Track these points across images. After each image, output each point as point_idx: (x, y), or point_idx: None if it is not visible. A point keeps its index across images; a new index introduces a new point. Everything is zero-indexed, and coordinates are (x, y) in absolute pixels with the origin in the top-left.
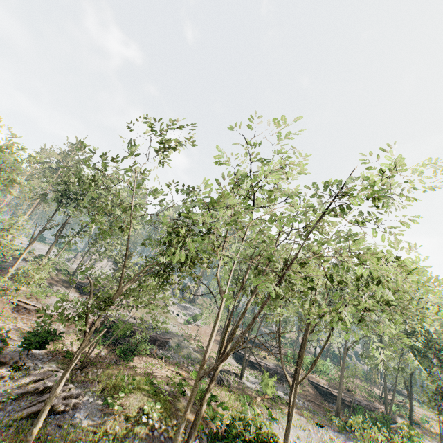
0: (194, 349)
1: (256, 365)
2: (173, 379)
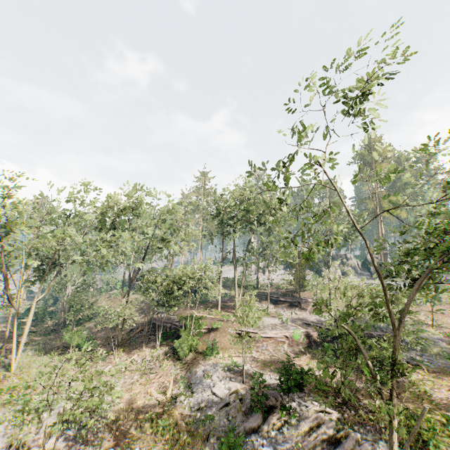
0: (443, 341)
1: None
2: None
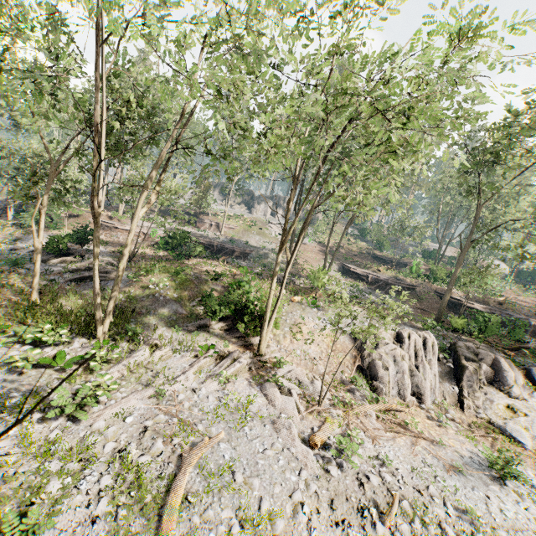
0: (281, 261)
1: (363, 277)
2: (219, 273)
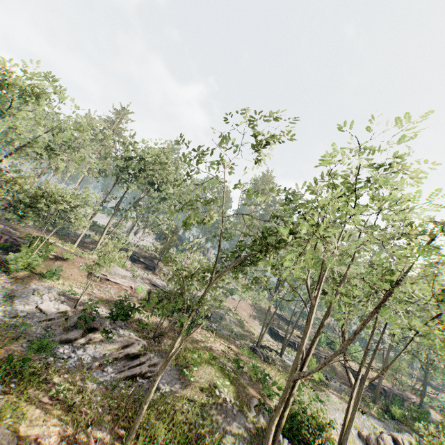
0: (234, 322)
1: (290, 343)
2: (227, 354)
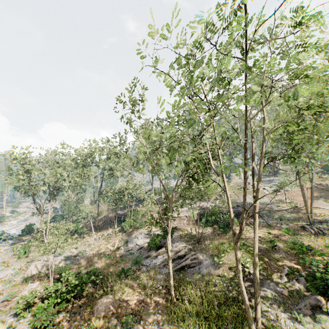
0: (287, 210)
1: None
2: (265, 238)
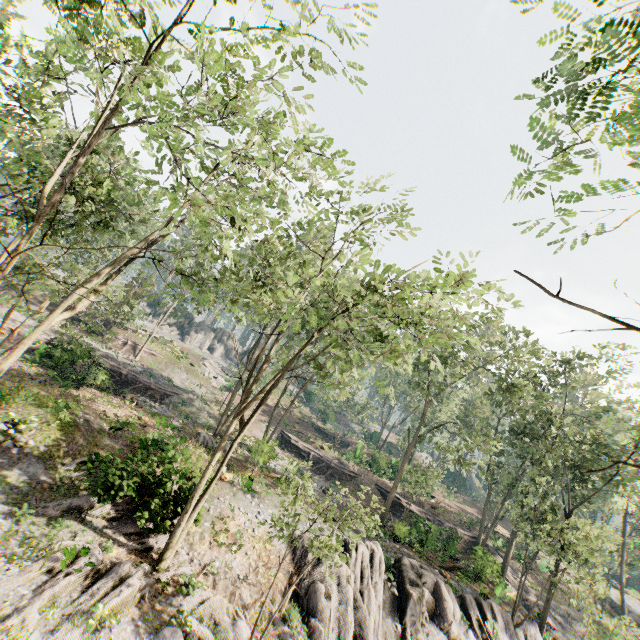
0: (211, 414)
1: (303, 453)
2: (123, 420)
